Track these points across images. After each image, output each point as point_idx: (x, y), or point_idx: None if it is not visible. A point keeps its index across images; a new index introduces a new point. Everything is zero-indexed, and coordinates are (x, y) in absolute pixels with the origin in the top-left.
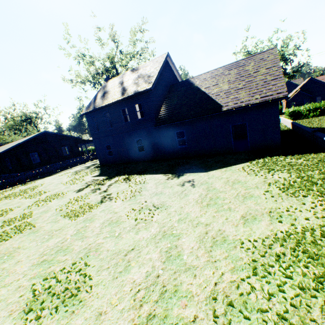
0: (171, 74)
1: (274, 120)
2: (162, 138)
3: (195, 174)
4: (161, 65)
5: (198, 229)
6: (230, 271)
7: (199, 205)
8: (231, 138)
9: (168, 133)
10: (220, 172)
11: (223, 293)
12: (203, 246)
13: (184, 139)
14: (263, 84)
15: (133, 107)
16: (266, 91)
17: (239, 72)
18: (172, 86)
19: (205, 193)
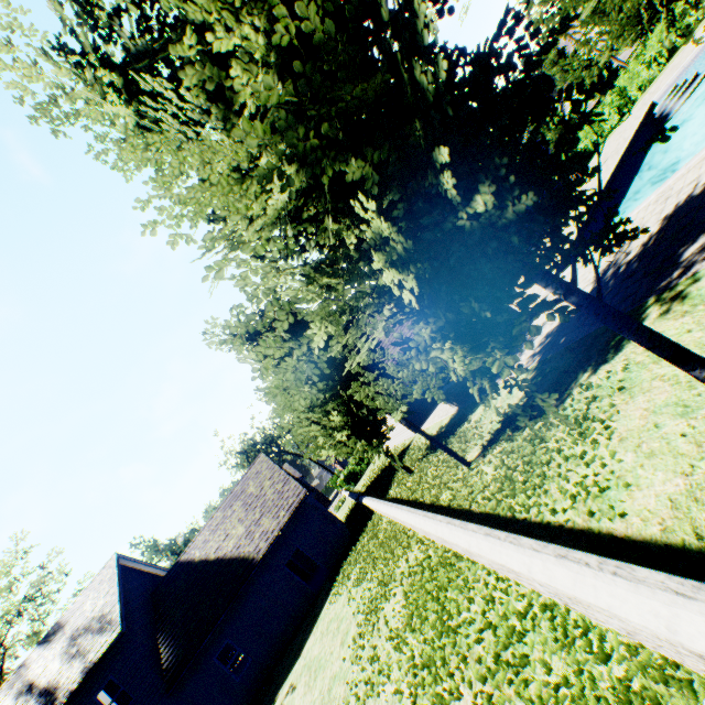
0: (141, 576)
1: (319, 518)
2: (197, 700)
3: (289, 677)
4: (117, 580)
5: (316, 704)
6: (343, 684)
7: (309, 690)
8: (298, 580)
9: (203, 676)
10: (313, 634)
11: (343, 698)
12: (324, 704)
13: (240, 662)
14: (278, 495)
15: (95, 704)
16: (287, 500)
17: (245, 501)
18: (155, 592)
19: (309, 674)
